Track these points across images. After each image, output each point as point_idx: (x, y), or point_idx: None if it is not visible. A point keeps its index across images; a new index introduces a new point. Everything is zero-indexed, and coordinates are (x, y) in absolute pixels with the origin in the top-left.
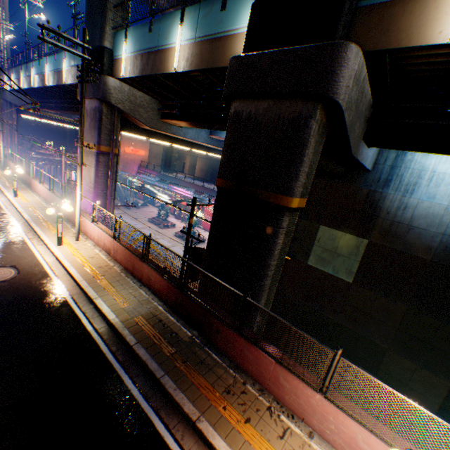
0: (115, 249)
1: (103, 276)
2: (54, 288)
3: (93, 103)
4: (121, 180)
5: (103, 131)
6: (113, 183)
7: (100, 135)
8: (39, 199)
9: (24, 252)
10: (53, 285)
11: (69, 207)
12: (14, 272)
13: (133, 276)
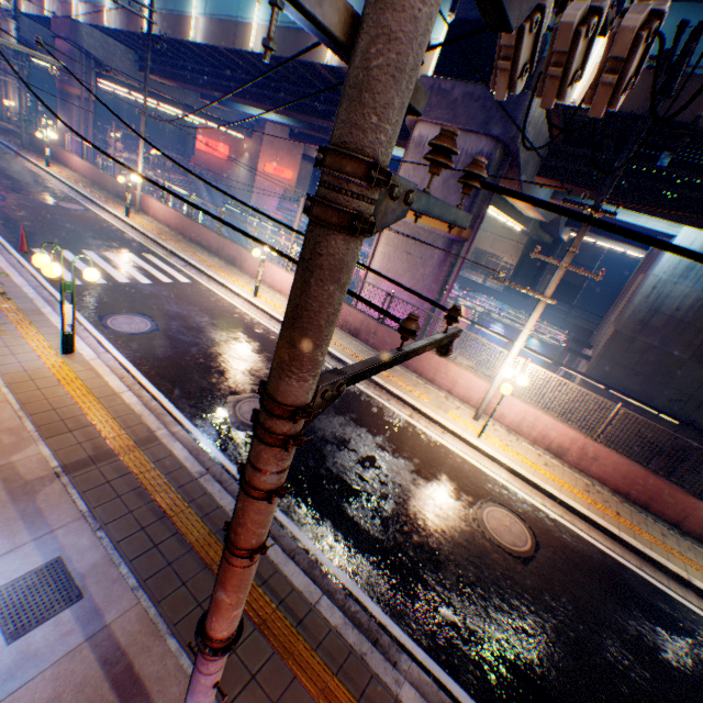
0: (585, 454)
1: (620, 516)
2: (602, 553)
3: (469, 140)
4: (251, 222)
5: (477, 200)
6: (443, 290)
7: (471, 208)
8: (285, 300)
9: (453, 458)
10: (592, 546)
11: (525, 378)
12: (513, 517)
13: (646, 511)
